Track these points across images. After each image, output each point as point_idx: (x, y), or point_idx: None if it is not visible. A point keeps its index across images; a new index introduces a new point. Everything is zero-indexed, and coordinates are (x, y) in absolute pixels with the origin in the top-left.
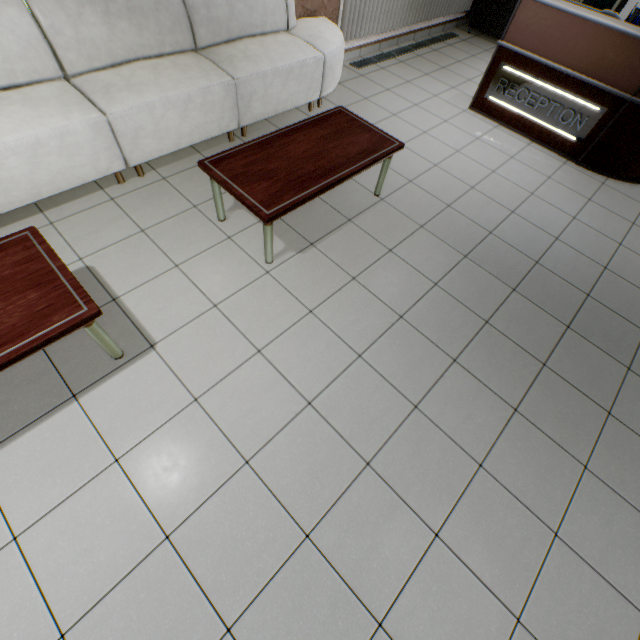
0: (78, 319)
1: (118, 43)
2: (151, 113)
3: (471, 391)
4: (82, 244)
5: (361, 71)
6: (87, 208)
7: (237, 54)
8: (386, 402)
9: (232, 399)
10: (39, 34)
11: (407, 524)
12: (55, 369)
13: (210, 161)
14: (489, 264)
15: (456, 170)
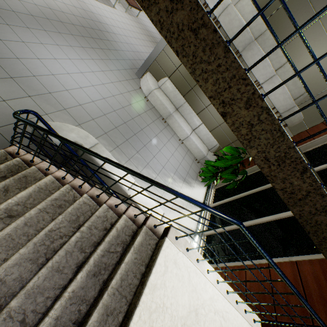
0: None
1: None
2: None
3: (146, 37)
4: None
5: None
6: None
7: None
8: (139, 32)
9: (125, 20)
10: None
11: (141, 38)
12: (108, 3)
13: None
14: (149, 33)
15: (146, 24)
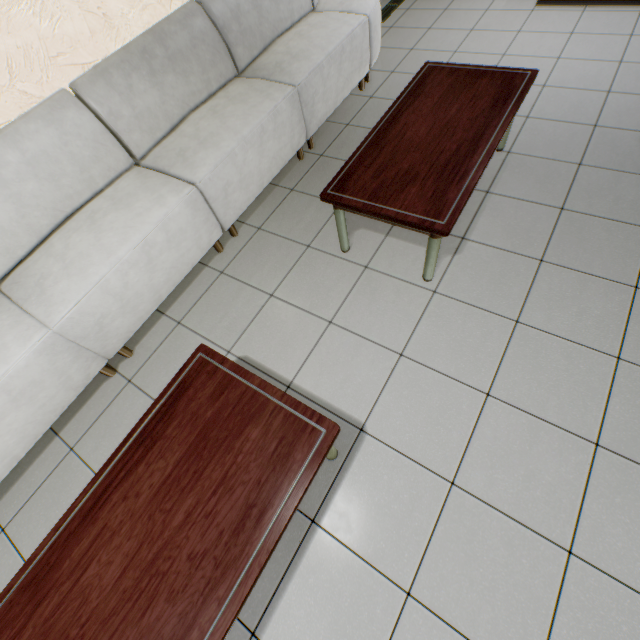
0: (323, 448)
1: (170, 102)
2: (233, 163)
3: None
4: (220, 334)
5: (387, 23)
6: (203, 292)
7: (282, 58)
8: None
9: (495, 469)
10: (101, 127)
11: None
12: None
13: (332, 189)
14: None
15: (573, 80)
